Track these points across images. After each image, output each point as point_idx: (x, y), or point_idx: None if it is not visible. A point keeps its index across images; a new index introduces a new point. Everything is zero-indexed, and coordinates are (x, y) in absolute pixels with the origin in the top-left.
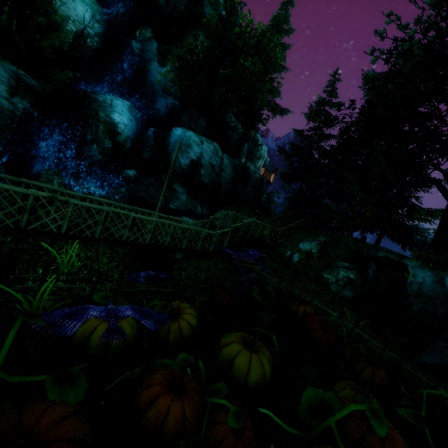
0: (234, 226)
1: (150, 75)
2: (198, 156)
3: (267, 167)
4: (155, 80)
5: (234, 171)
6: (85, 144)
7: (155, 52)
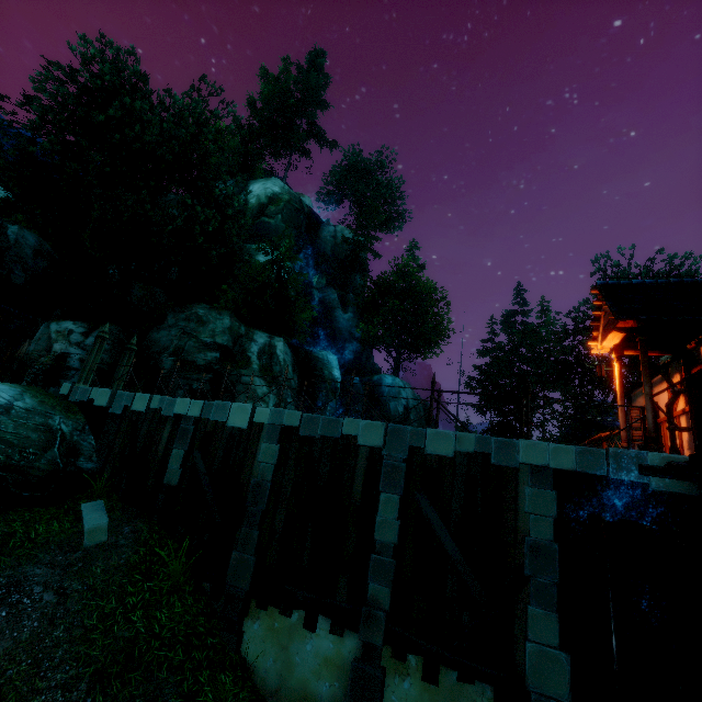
0: None
1: (338, 322)
2: (406, 401)
3: None
4: (342, 327)
5: (423, 409)
6: (318, 407)
7: (338, 300)
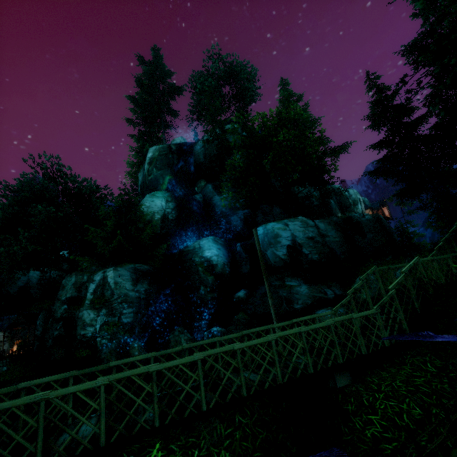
0: (393, 286)
1: (217, 207)
2: (291, 239)
3: (371, 206)
4: (222, 208)
5: (338, 230)
6: (194, 291)
7: (212, 190)
